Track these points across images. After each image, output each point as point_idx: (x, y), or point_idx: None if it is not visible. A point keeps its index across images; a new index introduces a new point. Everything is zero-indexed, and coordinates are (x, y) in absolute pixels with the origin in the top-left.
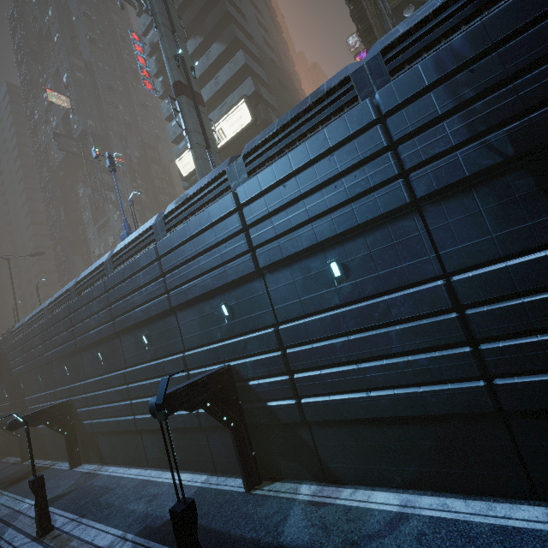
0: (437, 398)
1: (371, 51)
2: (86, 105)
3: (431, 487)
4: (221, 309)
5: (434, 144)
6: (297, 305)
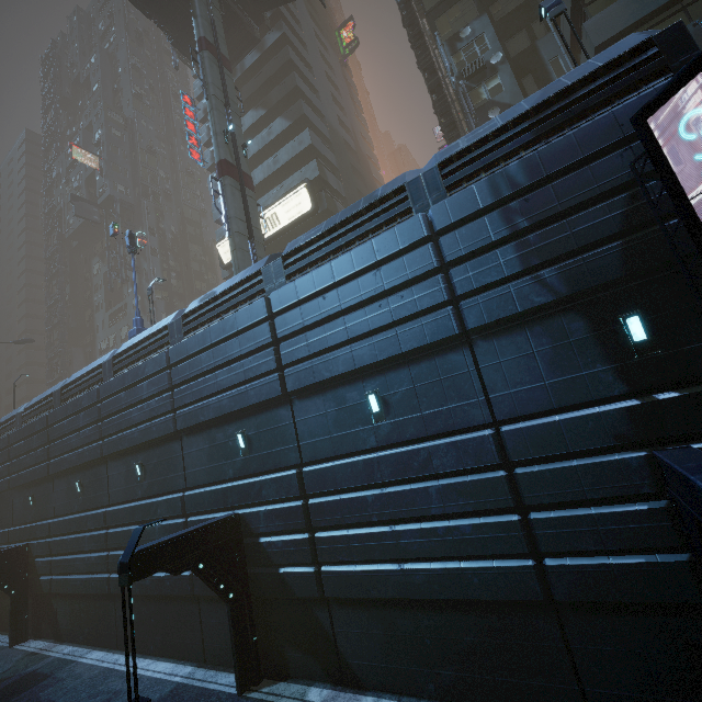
0: (479, 578)
1: (431, 161)
2: (119, 167)
3: (470, 700)
4: (236, 439)
5: (486, 272)
6: (327, 442)
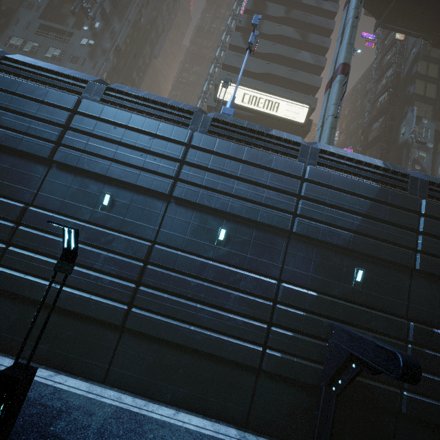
0: None
1: None
2: None
3: None
4: (358, 272)
5: None
6: (431, 315)
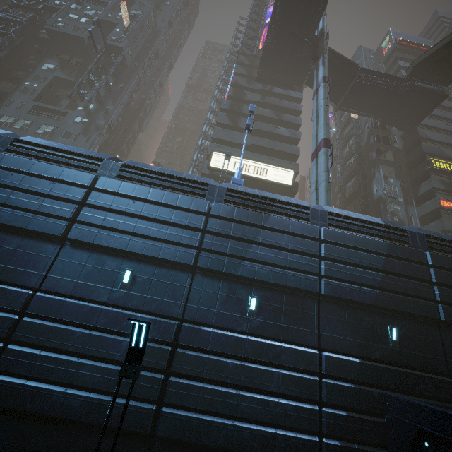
0: None
1: None
2: (136, 41)
3: None
4: (392, 331)
5: None
6: None
